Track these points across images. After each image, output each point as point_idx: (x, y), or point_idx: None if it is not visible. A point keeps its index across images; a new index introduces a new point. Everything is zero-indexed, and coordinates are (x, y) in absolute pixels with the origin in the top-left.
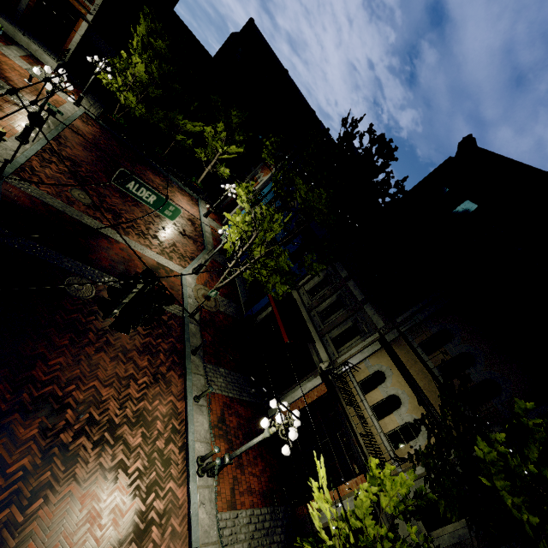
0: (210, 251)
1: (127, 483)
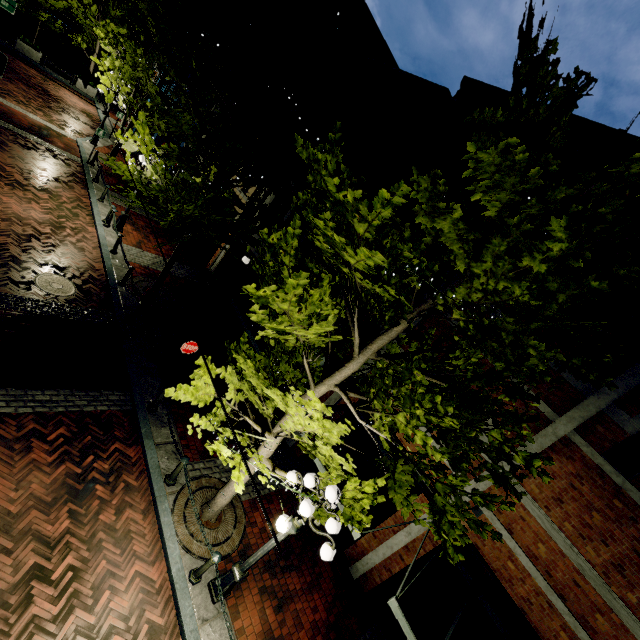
0: (111, 134)
1: (40, 208)
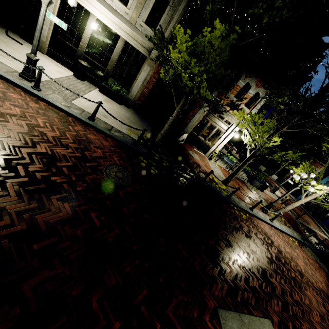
0: (318, 220)
1: None
